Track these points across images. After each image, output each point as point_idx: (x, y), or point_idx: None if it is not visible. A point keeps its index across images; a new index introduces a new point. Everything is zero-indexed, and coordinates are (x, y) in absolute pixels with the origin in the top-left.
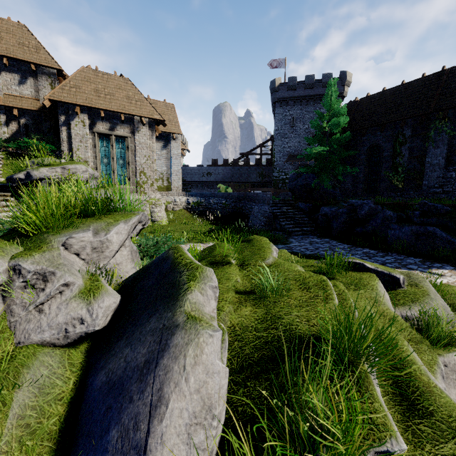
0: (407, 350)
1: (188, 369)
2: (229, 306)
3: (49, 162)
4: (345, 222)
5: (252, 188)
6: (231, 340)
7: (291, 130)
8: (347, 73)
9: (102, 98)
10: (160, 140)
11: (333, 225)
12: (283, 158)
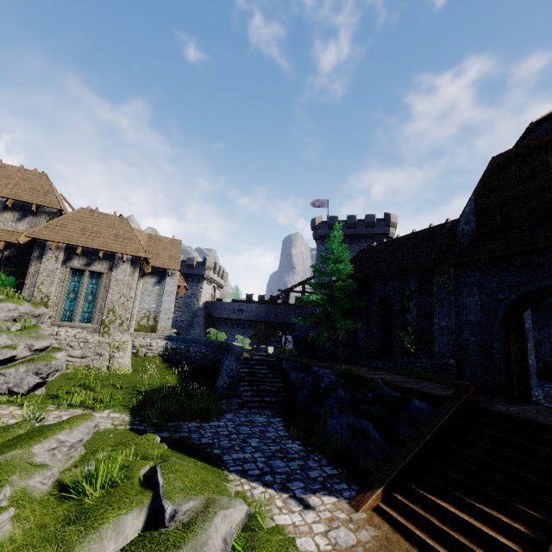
0: None
1: None
2: None
3: None
4: (309, 396)
5: (283, 332)
6: None
7: None
8: (391, 215)
9: (86, 236)
10: (154, 276)
11: (297, 398)
12: None
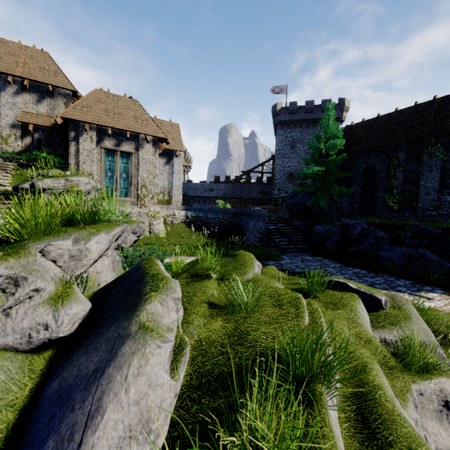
0: (375, 375)
1: (130, 379)
2: (199, 319)
3: (54, 173)
4: (338, 241)
5: (252, 204)
6: (195, 355)
7: (291, 150)
8: (345, 100)
9: (111, 117)
10: (164, 157)
11: (326, 244)
12: (283, 177)
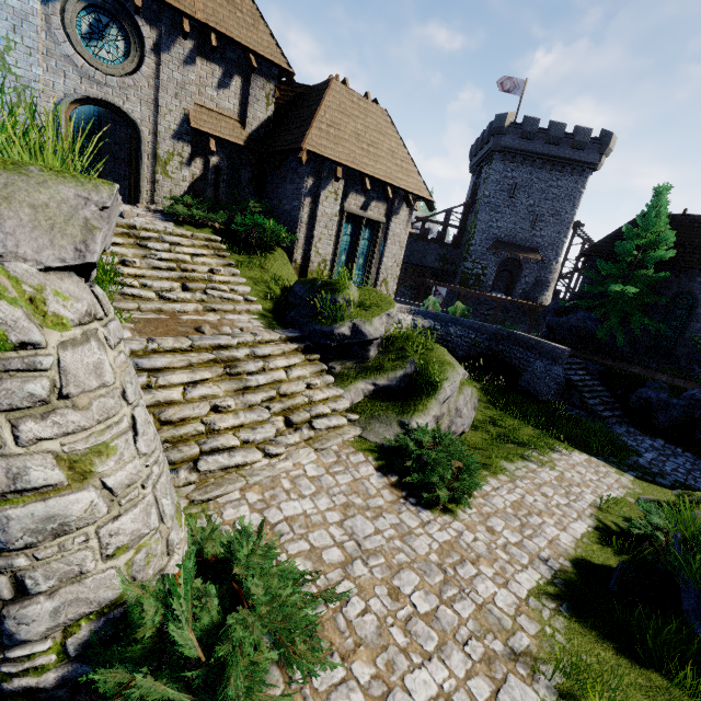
0: None
1: None
2: None
3: (356, 296)
4: (677, 418)
5: (436, 282)
6: None
7: (507, 201)
8: (612, 136)
9: (366, 152)
10: None
11: (657, 417)
12: (485, 243)
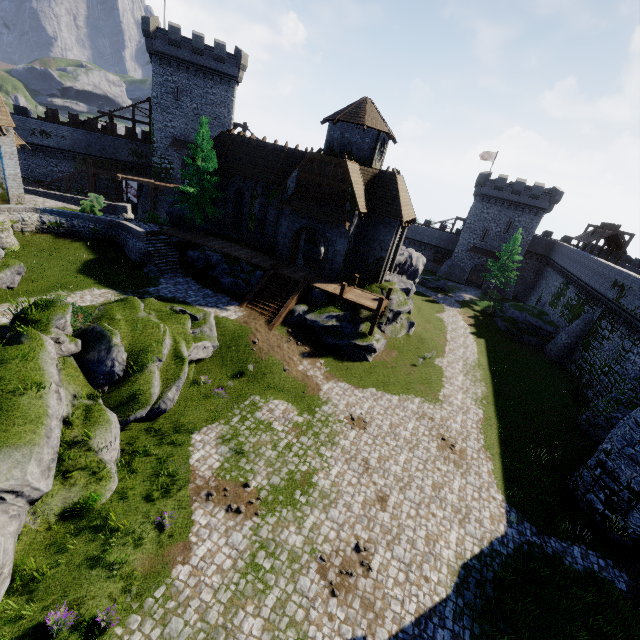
0: (181, 344)
1: (118, 354)
2: (123, 338)
3: None
4: (203, 265)
5: (124, 176)
6: (125, 348)
7: (175, 104)
8: (242, 55)
9: None
10: None
11: (196, 266)
12: (165, 140)
